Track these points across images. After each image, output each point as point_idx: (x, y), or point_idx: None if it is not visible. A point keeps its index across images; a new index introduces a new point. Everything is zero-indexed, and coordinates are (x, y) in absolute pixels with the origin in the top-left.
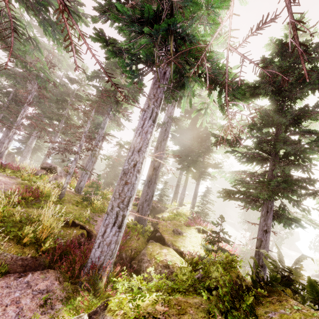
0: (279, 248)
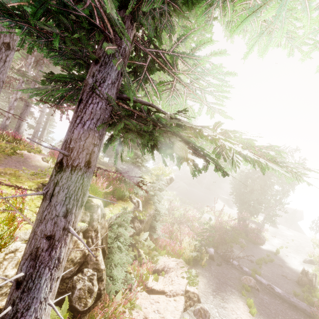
0: (275, 227)
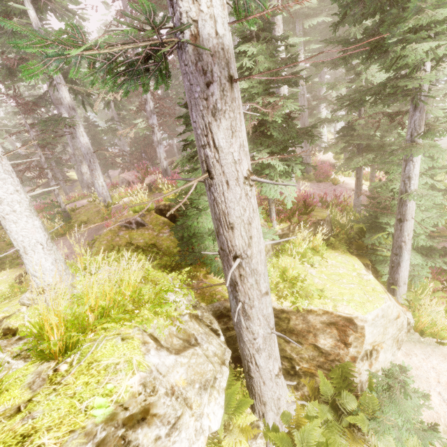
0: None
